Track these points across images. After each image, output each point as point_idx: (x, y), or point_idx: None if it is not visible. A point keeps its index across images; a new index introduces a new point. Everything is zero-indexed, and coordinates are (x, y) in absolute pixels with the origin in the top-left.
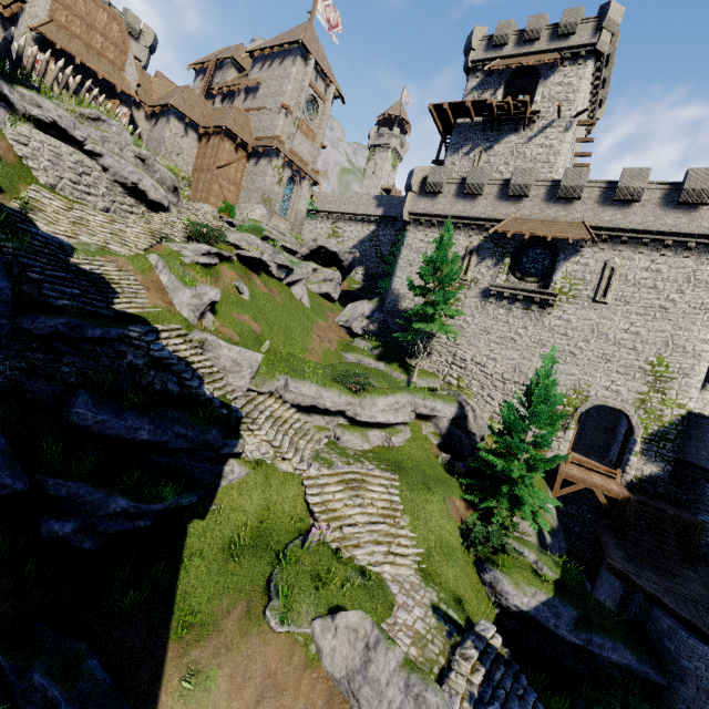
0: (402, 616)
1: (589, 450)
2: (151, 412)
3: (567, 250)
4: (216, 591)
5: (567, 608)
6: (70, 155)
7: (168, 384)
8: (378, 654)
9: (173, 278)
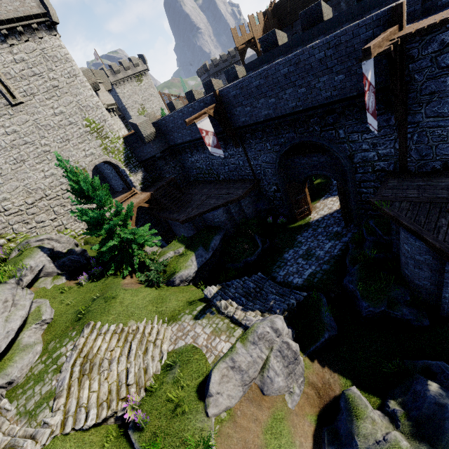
0: (202, 341)
1: None
2: None
3: None
4: None
5: (200, 249)
6: None
7: None
8: (238, 360)
9: None
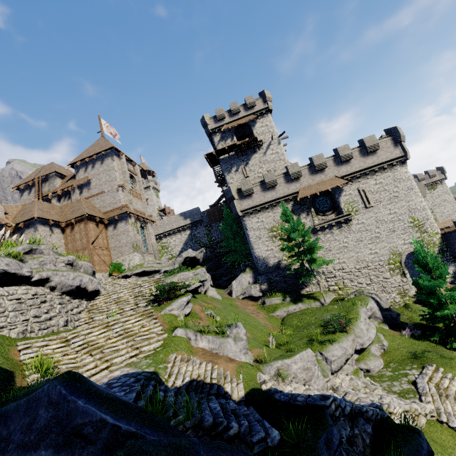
0: None
1: None
2: None
3: (337, 192)
4: None
5: None
6: (26, 294)
7: (366, 430)
8: None
9: (210, 338)
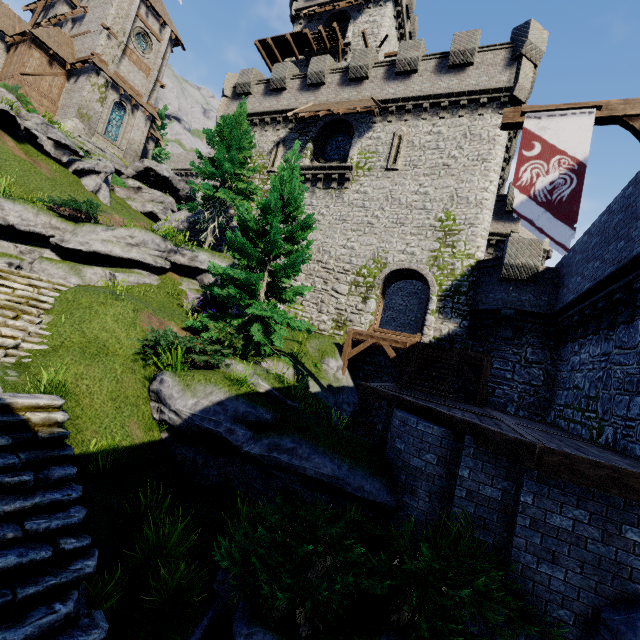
0: None
1: None
2: None
3: (362, 128)
4: None
5: (258, 410)
6: None
7: None
8: None
9: None
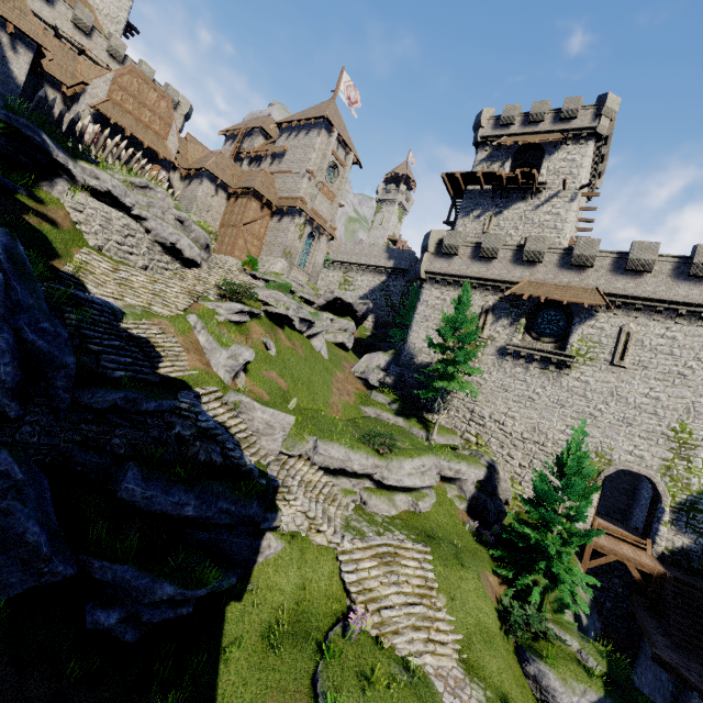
0: None
1: (610, 512)
2: (196, 486)
3: (582, 314)
4: (258, 690)
5: None
6: (119, 220)
7: (212, 455)
8: None
9: (211, 339)
